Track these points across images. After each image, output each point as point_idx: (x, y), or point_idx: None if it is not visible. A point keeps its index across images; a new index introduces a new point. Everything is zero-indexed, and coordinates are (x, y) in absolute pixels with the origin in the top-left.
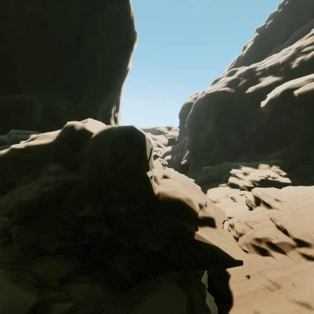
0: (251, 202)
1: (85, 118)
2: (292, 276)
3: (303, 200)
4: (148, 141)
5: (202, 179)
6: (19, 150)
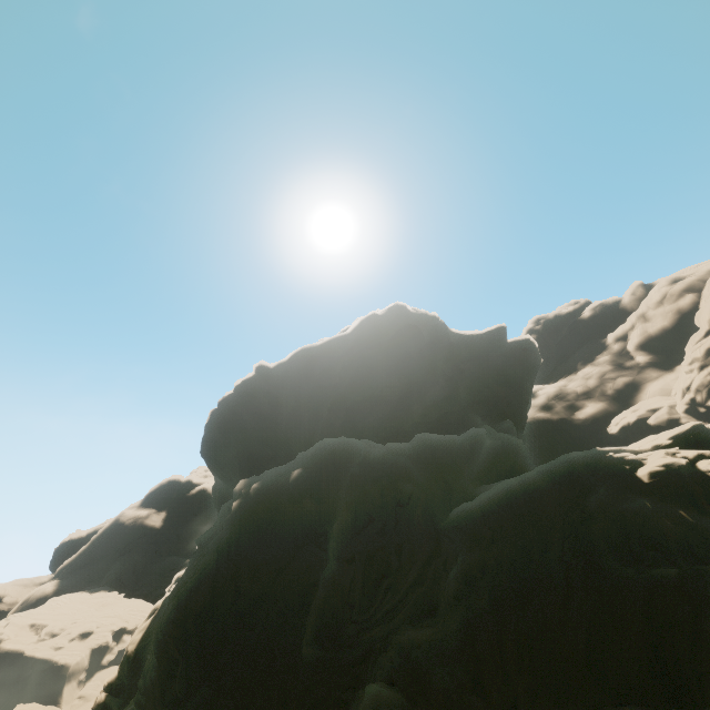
0: None
1: None
2: None
3: None
4: None
5: None
6: None
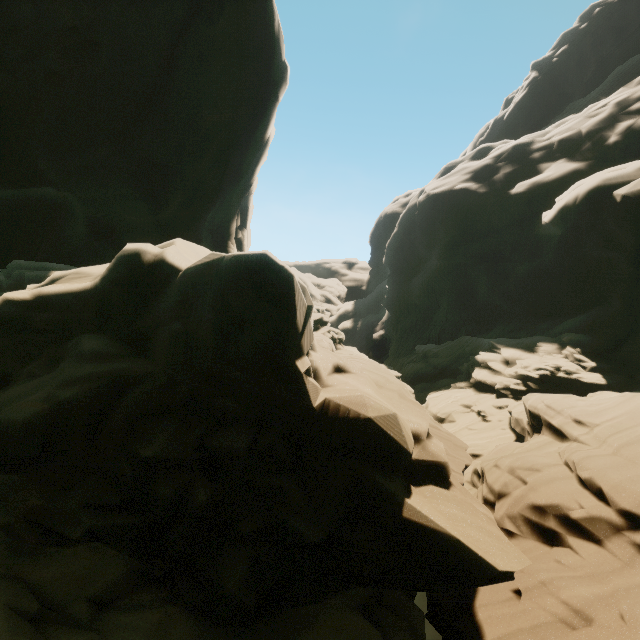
0: (521, 424)
1: None
2: (619, 597)
3: (638, 424)
4: (301, 290)
5: (416, 372)
6: (21, 304)
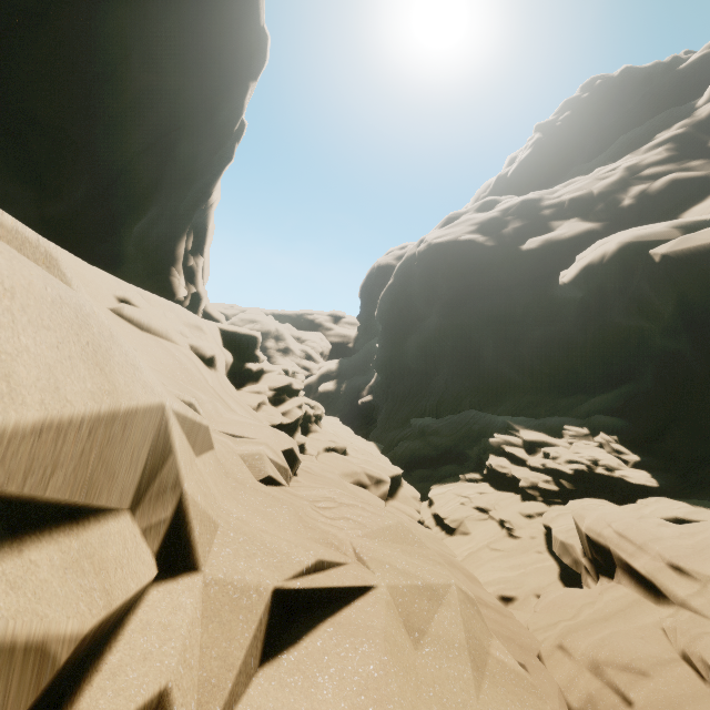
0: (573, 553)
1: (76, 253)
2: None
3: None
4: None
5: (412, 453)
6: None
